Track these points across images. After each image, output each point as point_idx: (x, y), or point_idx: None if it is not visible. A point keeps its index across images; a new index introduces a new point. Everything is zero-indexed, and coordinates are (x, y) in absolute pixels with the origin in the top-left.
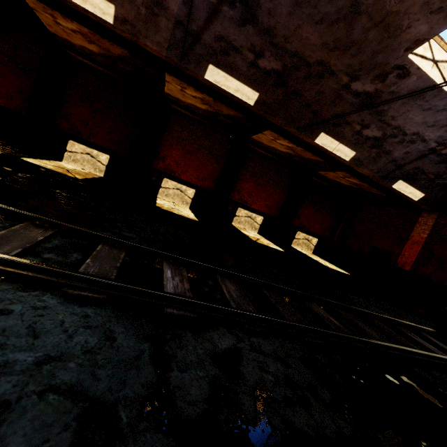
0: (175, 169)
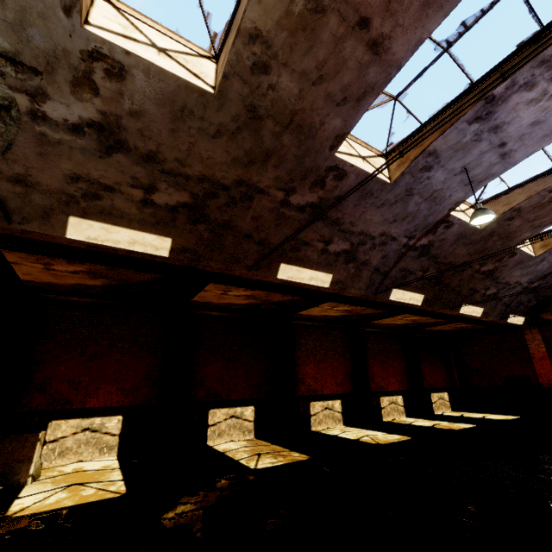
0: (316, 386)
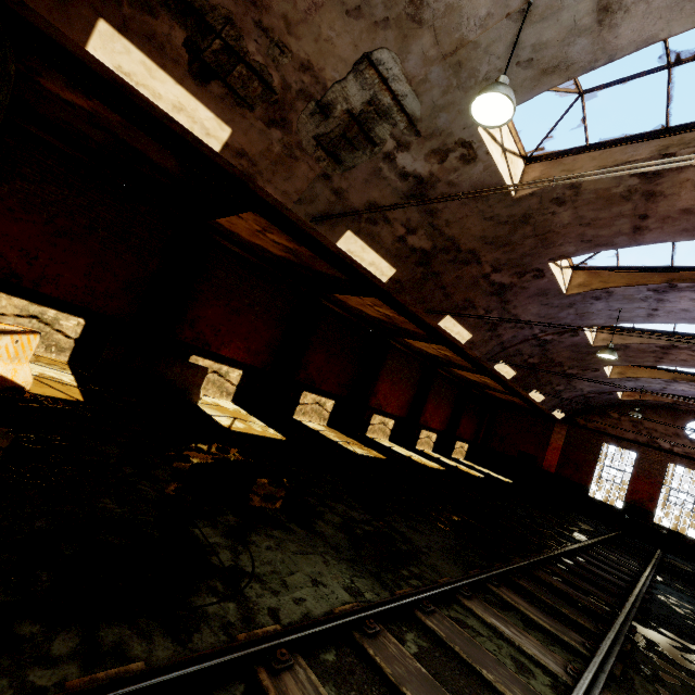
0: (383, 403)
